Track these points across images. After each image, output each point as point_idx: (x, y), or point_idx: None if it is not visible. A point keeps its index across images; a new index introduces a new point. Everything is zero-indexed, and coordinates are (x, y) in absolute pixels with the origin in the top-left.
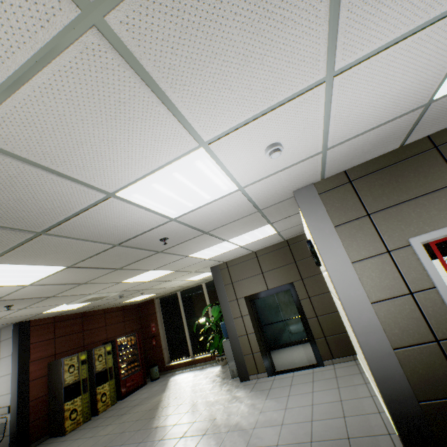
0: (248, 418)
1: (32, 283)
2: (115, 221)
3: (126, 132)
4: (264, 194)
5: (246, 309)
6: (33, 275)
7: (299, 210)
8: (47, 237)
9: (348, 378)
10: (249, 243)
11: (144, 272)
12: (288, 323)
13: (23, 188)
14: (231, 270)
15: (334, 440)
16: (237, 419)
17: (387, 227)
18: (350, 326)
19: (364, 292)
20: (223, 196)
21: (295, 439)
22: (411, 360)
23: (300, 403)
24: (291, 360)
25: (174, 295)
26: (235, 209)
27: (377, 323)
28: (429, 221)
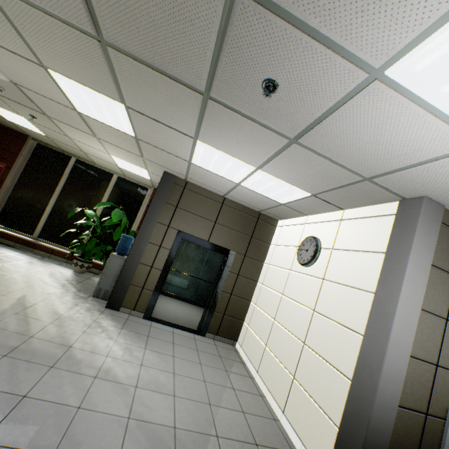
0: (126, 368)
1: None
2: None
3: None
4: (434, 173)
5: (172, 243)
6: None
7: (351, 208)
8: None
9: (233, 364)
10: (249, 189)
11: (108, 95)
12: (177, 274)
13: None
14: (186, 194)
15: (243, 443)
16: (109, 362)
17: None
18: (315, 342)
19: (411, 343)
20: None
21: (197, 426)
22: (401, 421)
23: (191, 373)
24: (167, 311)
25: (65, 157)
26: (385, 154)
27: (403, 376)
28: None
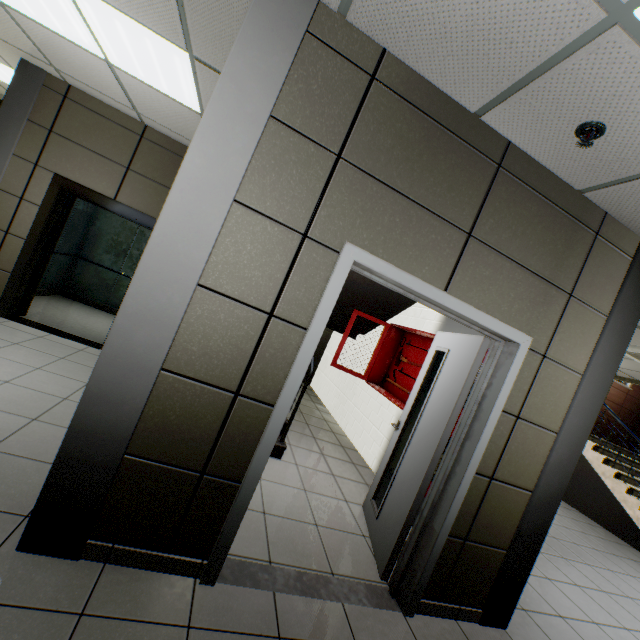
0: None
1: None
2: None
3: None
4: None
5: (44, 195)
6: None
7: None
8: None
9: None
10: (134, 77)
11: None
12: (124, 281)
13: None
14: (69, 110)
15: None
16: None
17: (341, 201)
18: None
19: (204, 260)
20: None
21: None
22: (176, 398)
23: None
24: (74, 321)
25: None
26: None
27: (177, 318)
28: (392, 247)
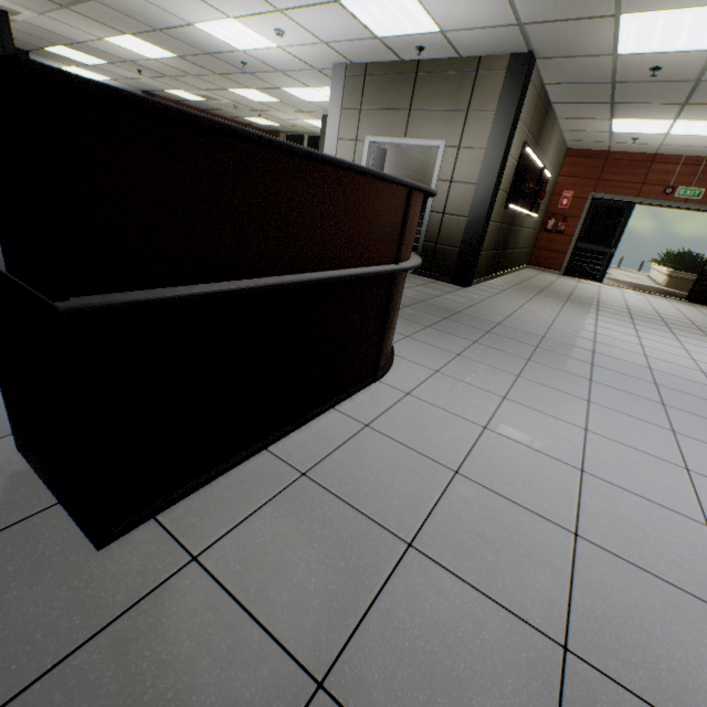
0: None
1: (155, 59)
2: (200, 39)
3: (189, 5)
4: (306, 58)
5: None
6: (156, 54)
7: None
8: (161, 34)
9: None
10: None
11: (245, 89)
12: None
13: (149, 11)
14: None
15: None
16: None
17: (364, 124)
18: None
19: None
20: (270, 48)
21: None
22: None
23: None
24: None
25: (302, 139)
26: (290, 61)
27: None
28: (382, 131)
